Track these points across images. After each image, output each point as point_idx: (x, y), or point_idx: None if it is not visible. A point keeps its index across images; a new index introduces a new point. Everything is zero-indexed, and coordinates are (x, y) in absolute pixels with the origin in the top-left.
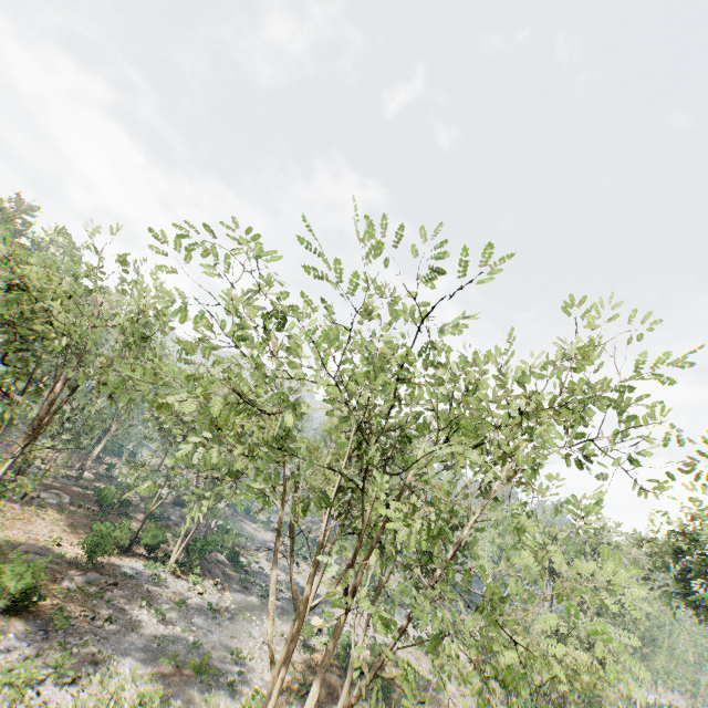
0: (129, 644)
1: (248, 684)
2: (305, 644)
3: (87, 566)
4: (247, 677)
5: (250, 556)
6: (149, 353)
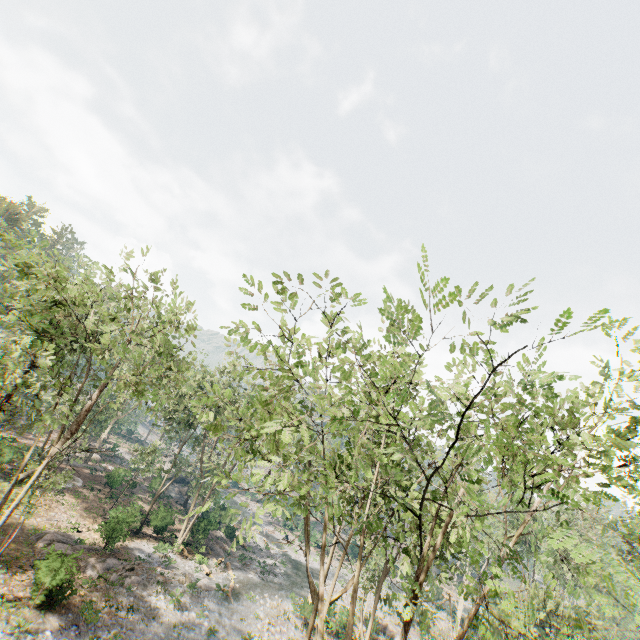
0: (153, 633)
1: None
2: (306, 622)
3: (105, 552)
4: None
5: (244, 530)
6: (182, 364)
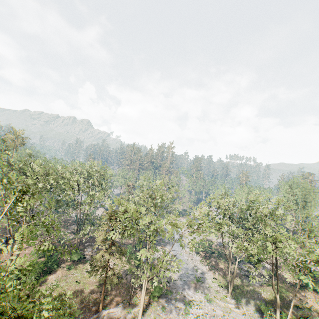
0: (180, 285)
1: (205, 275)
2: (196, 252)
3: (137, 268)
4: (203, 273)
5: None
6: None
